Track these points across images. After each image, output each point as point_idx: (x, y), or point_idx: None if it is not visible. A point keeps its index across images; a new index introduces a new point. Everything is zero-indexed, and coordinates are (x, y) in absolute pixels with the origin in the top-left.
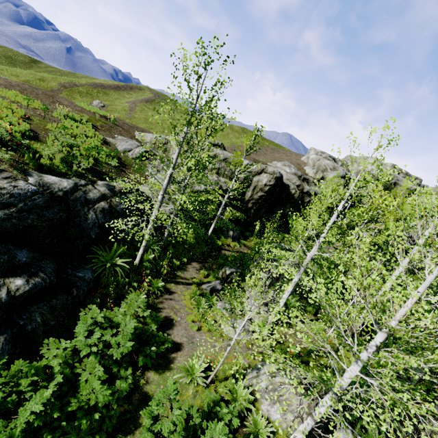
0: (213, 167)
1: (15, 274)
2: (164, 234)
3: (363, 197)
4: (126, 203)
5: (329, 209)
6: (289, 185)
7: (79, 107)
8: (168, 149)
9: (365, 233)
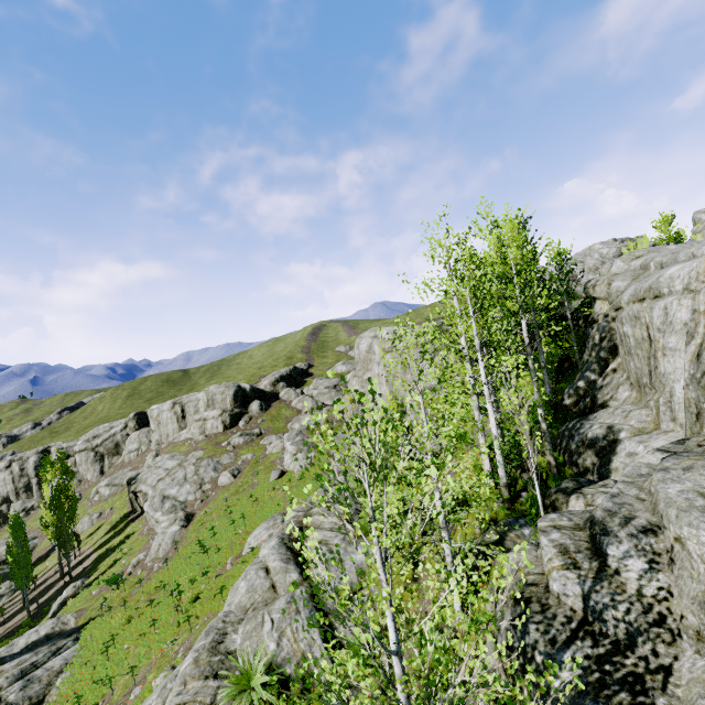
0: None
1: None
2: None
3: None
4: None
5: None
6: None
7: None
8: None
9: None
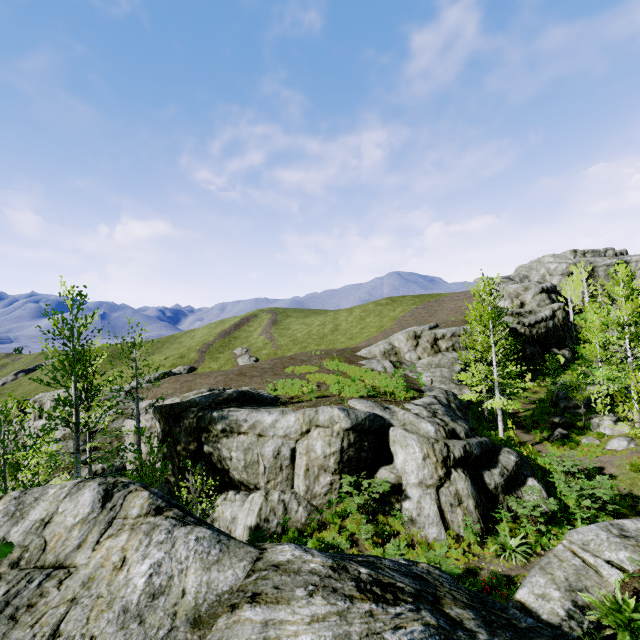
0: (447, 346)
1: (499, 447)
2: (485, 414)
3: (637, 308)
4: (464, 397)
5: (559, 329)
6: (515, 327)
7: (314, 356)
8: (397, 352)
9: (616, 333)
